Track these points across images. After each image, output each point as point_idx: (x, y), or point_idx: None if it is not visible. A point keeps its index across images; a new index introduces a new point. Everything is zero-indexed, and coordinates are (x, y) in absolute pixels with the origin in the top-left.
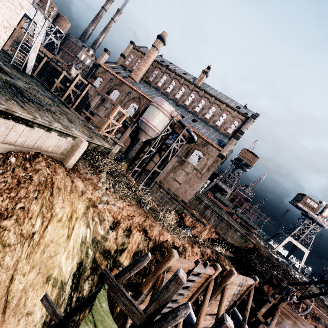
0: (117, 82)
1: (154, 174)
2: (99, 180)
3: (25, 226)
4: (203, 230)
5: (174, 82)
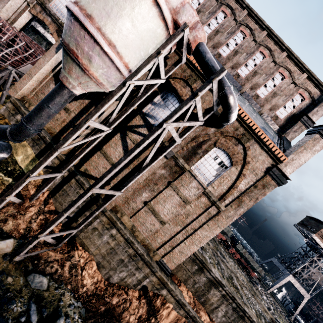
0: None
1: (103, 186)
2: None
3: None
4: None
5: None
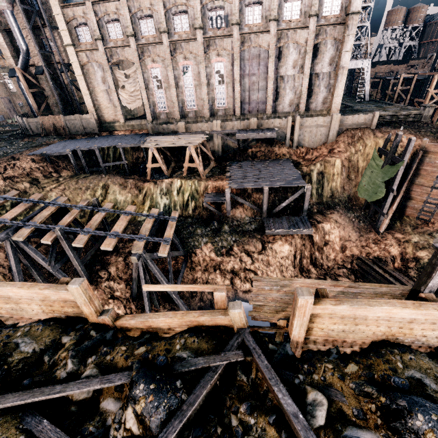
0: None
1: None
2: (397, 131)
3: (356, 148)
4: None
5: None
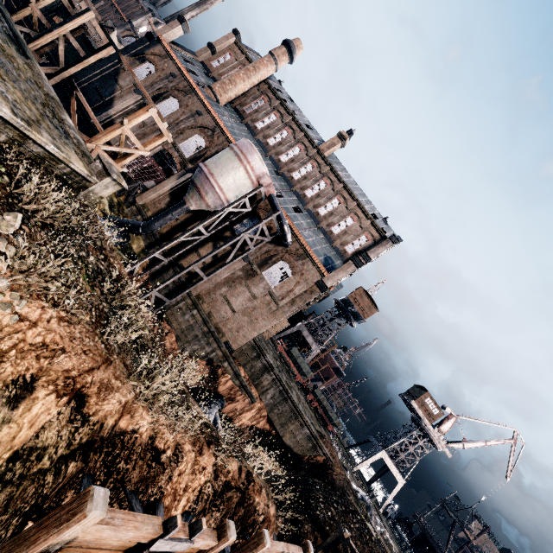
0: (181, 84)
1: (192, 278)
2: None
3: None
4: (246, 409)
5: (286, 131)
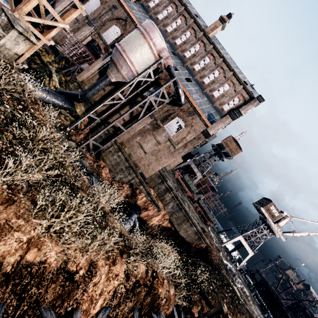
0: None
1: (117, 131)
2: None
3: None
4: (155, 215)
5: (180, 20)
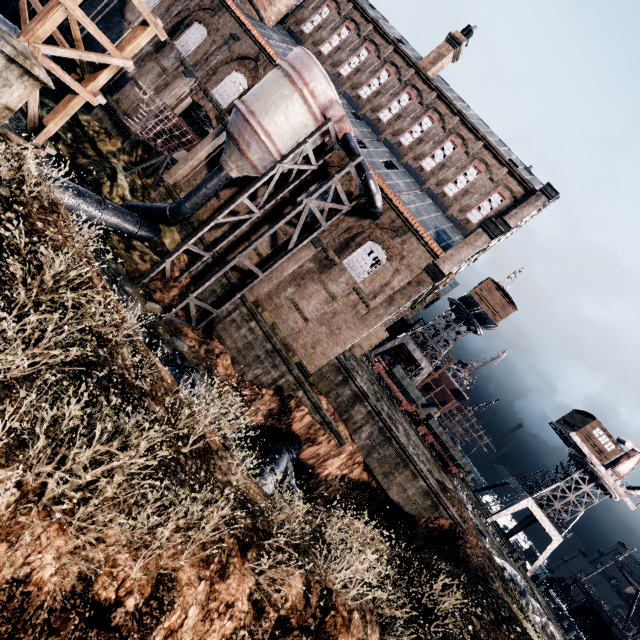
0: None
1: (246, 279)
2: None
3: None
4: (333, 454)
5: (366, 50)
